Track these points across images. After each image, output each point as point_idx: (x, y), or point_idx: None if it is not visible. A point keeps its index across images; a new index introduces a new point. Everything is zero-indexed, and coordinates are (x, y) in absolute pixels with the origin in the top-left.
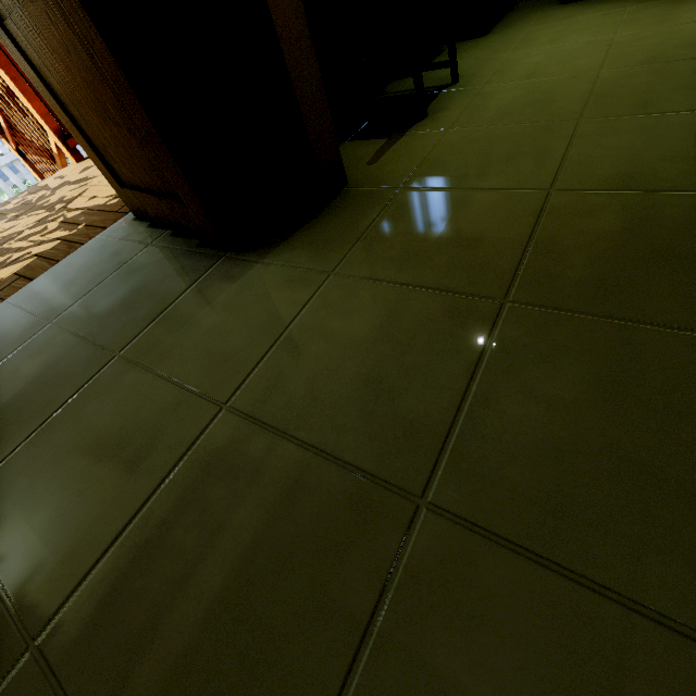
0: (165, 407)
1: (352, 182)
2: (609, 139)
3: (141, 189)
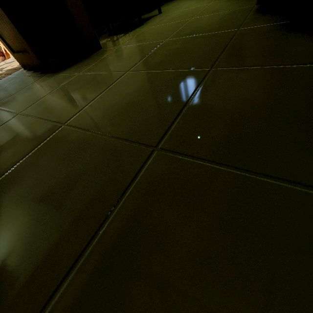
0: (0, 117)
1: (104, 47)
2: (196, 22)
3: (19, 52)
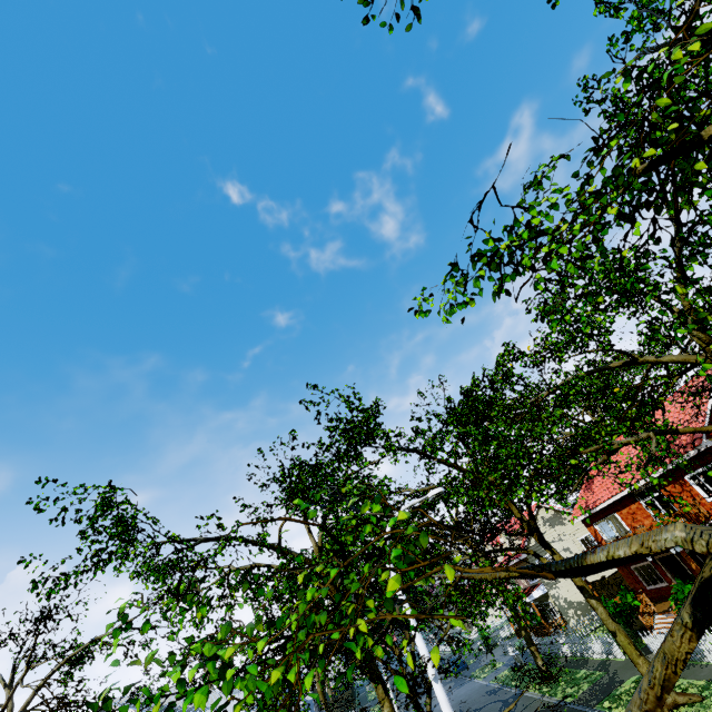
0: None
1: None
2: None
3: None
